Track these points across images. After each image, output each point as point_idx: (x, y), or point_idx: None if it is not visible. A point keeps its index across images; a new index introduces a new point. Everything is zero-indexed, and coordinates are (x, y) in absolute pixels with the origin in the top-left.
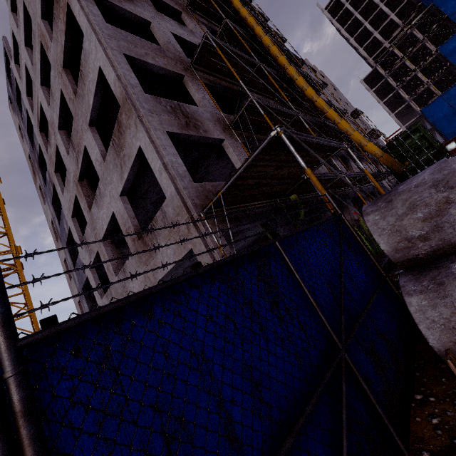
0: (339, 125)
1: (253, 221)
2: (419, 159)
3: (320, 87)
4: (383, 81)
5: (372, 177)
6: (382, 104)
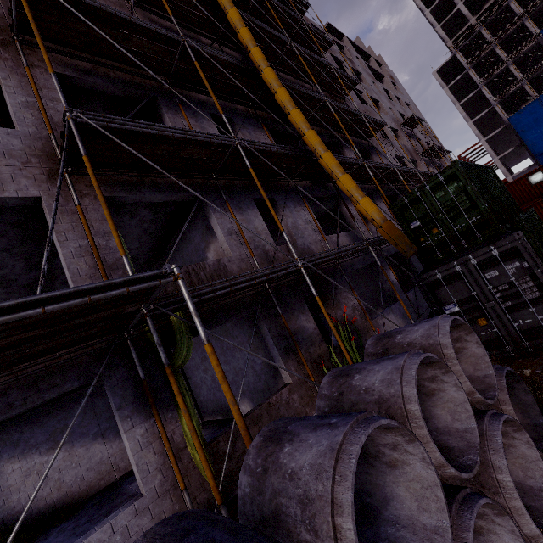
0: (321, 161)
1: (8, 408)
2: (454, 228)
3: (351, 82)
4: (463, 74)
5: (217, 371)
6: (458, 107)
